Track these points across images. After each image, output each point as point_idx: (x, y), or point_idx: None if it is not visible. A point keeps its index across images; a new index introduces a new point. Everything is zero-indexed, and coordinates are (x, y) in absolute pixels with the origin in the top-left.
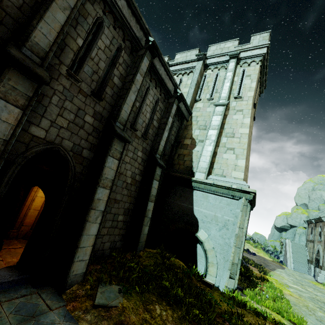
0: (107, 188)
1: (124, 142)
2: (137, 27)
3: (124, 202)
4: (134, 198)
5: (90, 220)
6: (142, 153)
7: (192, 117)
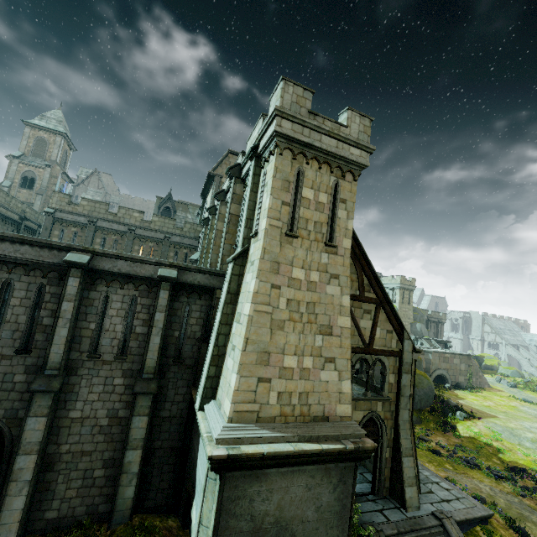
0: (33, 453)
1: (52, 392)
2: (55, 253)
3: (101, 451)
4: (122, 442)
5: (12, 493)
6: (125, 378)
7: None
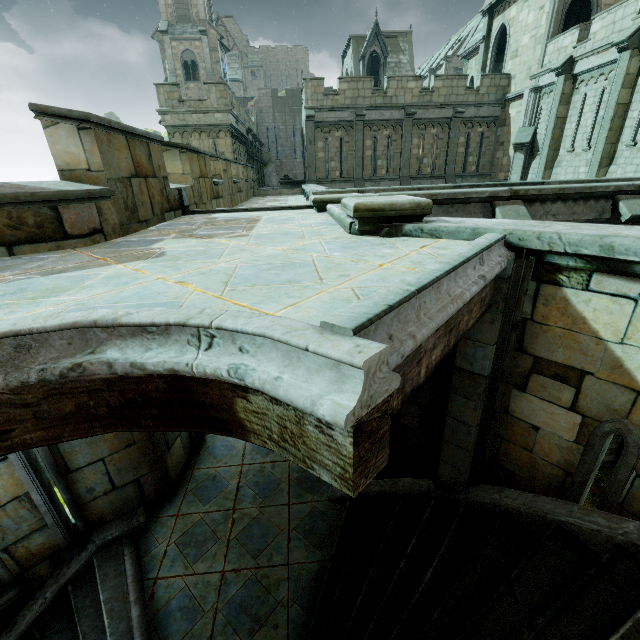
0: None
1: None
2: (589, 205)
3: None
4: None
5: None
6: None
7: None
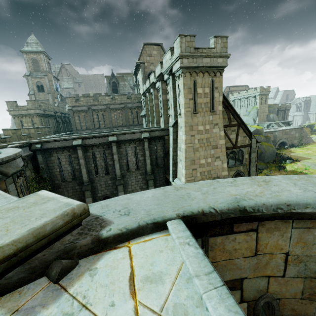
0: None
1: (122, 184)
2: (103, 138)
3: None
4: None
5: None
6: (141, 176)
7: (169, 131)
